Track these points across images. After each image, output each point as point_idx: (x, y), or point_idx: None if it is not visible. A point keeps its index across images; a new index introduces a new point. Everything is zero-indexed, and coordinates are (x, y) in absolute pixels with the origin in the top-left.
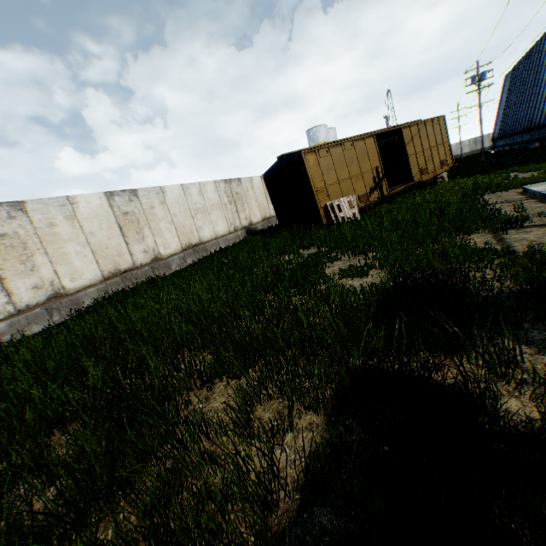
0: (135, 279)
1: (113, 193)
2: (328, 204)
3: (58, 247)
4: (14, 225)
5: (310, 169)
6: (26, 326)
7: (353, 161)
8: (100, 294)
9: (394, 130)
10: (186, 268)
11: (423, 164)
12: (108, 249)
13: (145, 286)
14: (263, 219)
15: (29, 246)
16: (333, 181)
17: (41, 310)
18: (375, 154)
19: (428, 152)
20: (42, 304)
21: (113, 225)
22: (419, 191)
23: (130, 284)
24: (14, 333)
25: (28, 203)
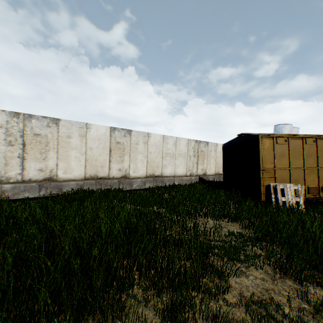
0: (104, 185)
1: (116, 128)
2: (272, 185)
3: (66, 150)
4: (47, 130)
5: (263, 150)
6: (22, 191)
7: (311, 155)
8: (77, 187)
9: None
10: (139, 190)
11: None
12: (96, 161)
13: (102, 193)
14: (215, 174)
15: (49, 144)
16: (283, 166)
17: (36, 184)
18: None
19: None
20: (39, 181)
21: (106, 147)
22: None
23: (100, 187)
24: (13, 193)
25: (62, 121)
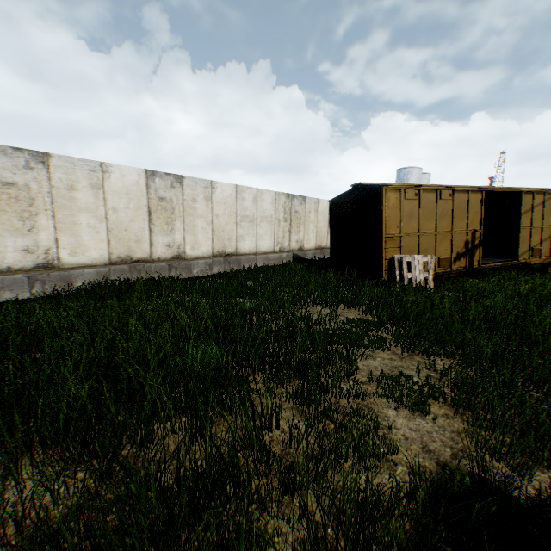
0: (145, 272)
1: (156, 173)
2: (397, 257)
3: (69, 214)
4: (28, 176)
5: (388, 209)
6: None
7: (445, 215)
8: (98, 278)
9: (508, 192)
10: (206, 277)
11: (536, 243)
12: (127, 231)
13: (147, 285)
14: (316, 247)
15: (37, 203)
16: (411, 231)
17: (22, 276)
18: (477, 214)
19: (548, 230)
20: (27, 270)
21: (143, 207)
22: (521, 275)
23: (138, 276)
24: None
25: (54, 157)
